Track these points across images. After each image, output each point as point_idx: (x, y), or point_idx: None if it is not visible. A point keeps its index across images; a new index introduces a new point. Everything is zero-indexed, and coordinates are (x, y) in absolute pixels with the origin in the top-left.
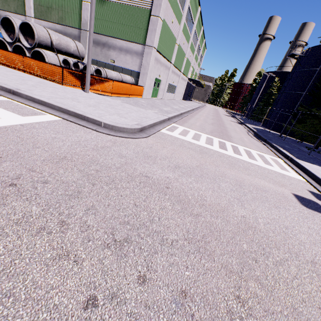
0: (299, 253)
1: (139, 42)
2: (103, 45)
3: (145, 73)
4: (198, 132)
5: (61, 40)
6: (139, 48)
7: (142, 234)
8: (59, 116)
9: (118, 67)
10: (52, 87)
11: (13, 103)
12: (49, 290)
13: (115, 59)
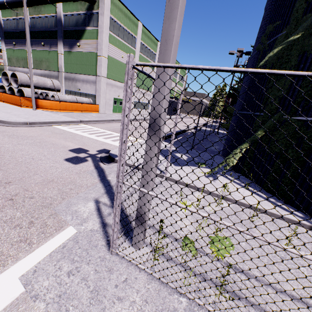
0: (2, 153)
1: (94, 74)
2: (73, 80)
3: (99, 95)
4: (97, 128)
5: (40, 80)
6: (94, 79)
7: None
8: None
9: (83, 93)
10: (8, 108)
11: None
12: None
13: (80, 88)
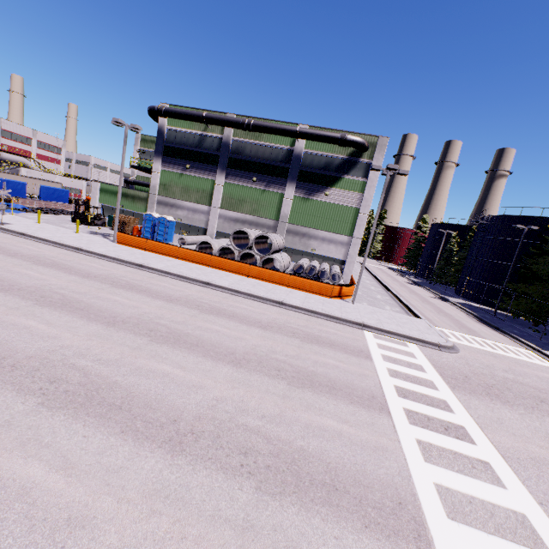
0: None
1: (345, 234)
2: (303, 235)
3: (352, 262)
4: (456, 332)
5: (279, 241)
6: (345, 239)
7: (542, 399)
8: (413, 342)
9: (318, 255)
10: (340, 305)
11: (379, 335)
12: (546, 409)
13: (315, 248)
